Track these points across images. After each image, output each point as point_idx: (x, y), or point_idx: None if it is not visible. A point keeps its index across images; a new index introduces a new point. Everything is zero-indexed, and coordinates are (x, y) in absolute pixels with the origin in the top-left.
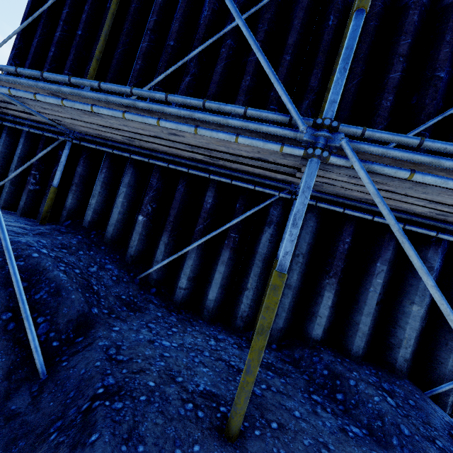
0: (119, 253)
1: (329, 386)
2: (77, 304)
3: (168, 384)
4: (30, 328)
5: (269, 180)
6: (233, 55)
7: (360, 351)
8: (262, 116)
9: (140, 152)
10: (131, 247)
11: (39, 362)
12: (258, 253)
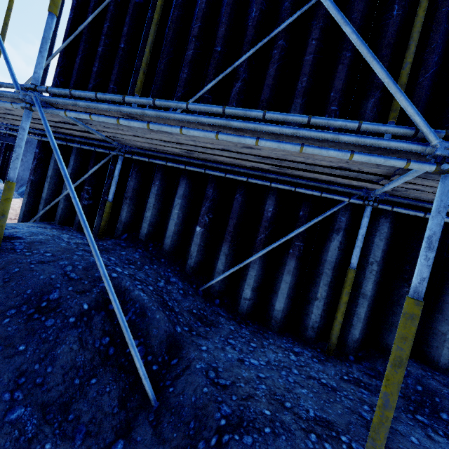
0: (178, 264)
1: (429, 404)
2: (163, 324)
3: (282, 411)
4: (136, 355)
5: (337, 186)
6: (285, 56)
7: None
8: (380, 130)
9: (193, 162)
10: (190, 258)
11: (149, 389)
12: (327, 262)
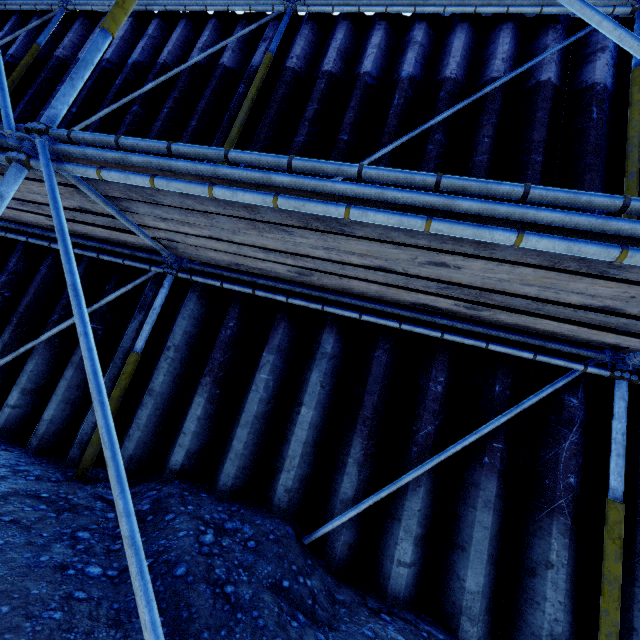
0: None
1: None
2: None
3: None
4: None
5: (142, 252)
6: (140, 123)
7: (230, 482)
8: None
9: (7, 228)
10: None
11: None
12: (120, 349)
